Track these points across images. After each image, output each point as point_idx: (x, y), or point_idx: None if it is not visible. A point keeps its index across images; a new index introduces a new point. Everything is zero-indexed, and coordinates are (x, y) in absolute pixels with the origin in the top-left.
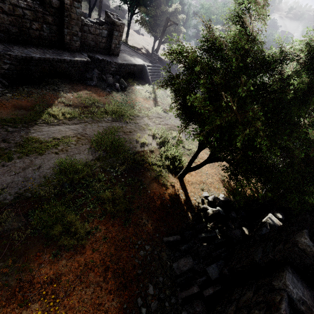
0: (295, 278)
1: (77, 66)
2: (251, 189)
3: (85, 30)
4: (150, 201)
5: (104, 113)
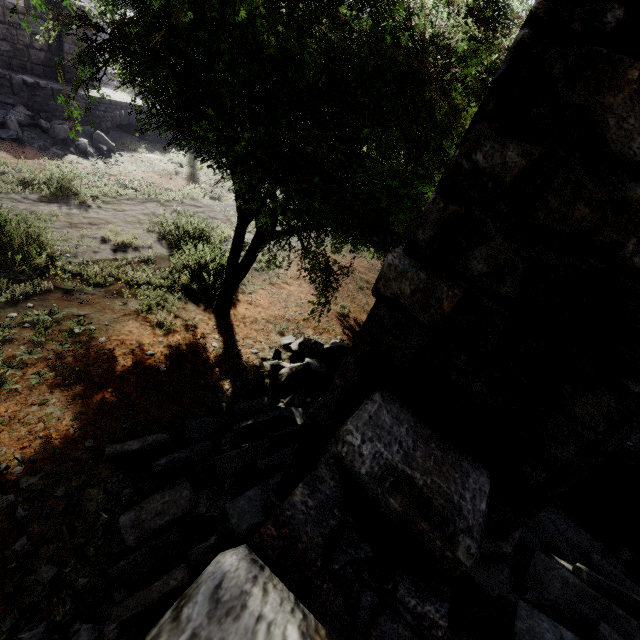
0: (390, 416)
1: None
2: None
3: None
4: (99, 361)
5: (14, 184)
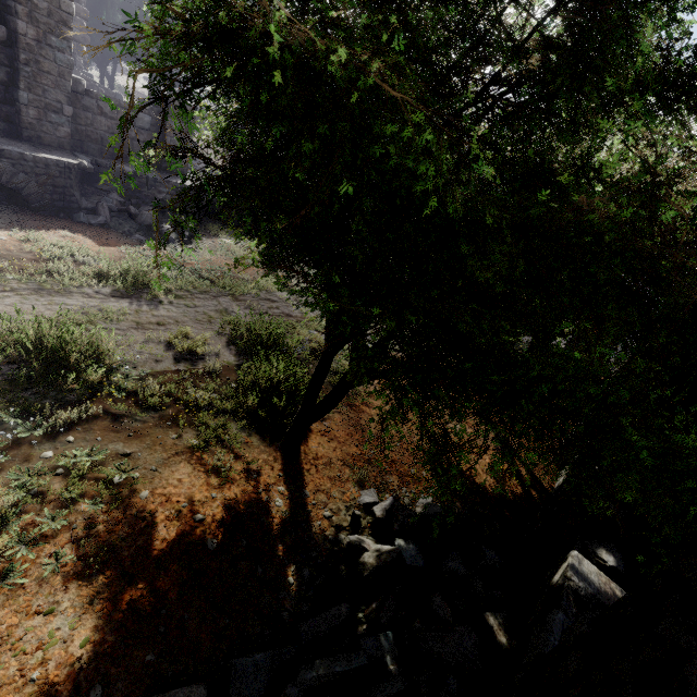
0: None
1: (47, 173)
2: (520, 477)
3: (88, 106)
4: (135, 531)
5: (90, 276)
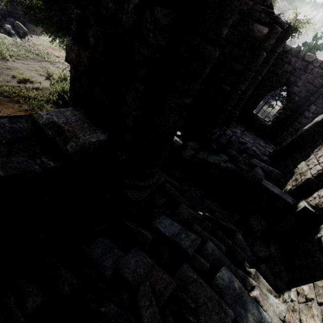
0: (71, 113)
1: None
2: None
3: None
4: None
5: None
